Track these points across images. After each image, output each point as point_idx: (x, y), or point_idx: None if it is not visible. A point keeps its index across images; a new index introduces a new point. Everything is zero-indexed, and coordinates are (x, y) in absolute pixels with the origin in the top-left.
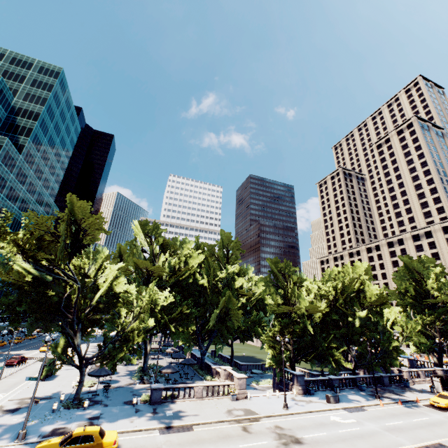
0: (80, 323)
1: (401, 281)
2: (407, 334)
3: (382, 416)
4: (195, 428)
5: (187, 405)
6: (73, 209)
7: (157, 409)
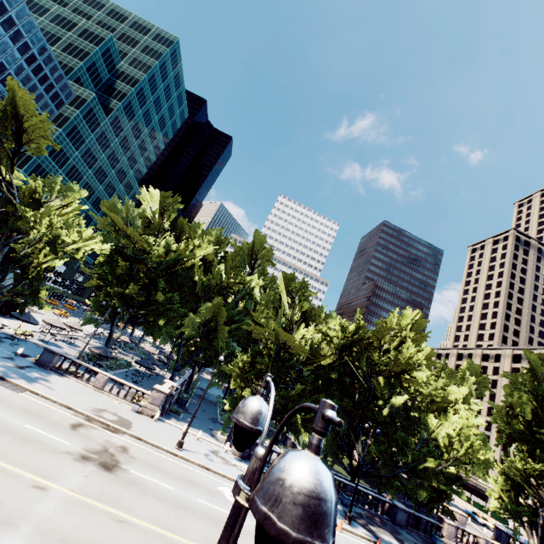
0: (8, 247)
1: (512, 390)
2: (459, 457)
3: None
4: (25, 394)
5: (71, 384)
6: (14, 101)
7: (29, 368)
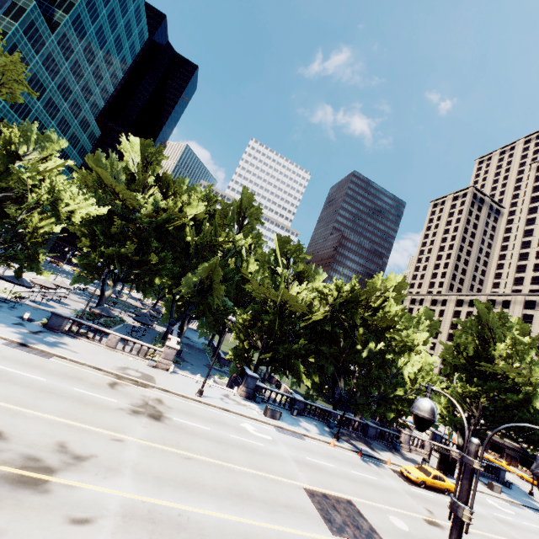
0: None
1: (461, 333)
2: (422, 388)
3: (315, 452)
4: (54, 359)
5: (86, 346)
6: None
7: (42, 332)
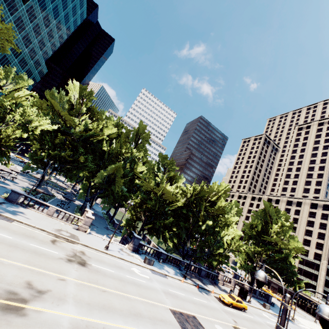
0: None
1: (255, 218)
2: (233, 249)
3: (173, 286)
4: (15, 223)
5: (34, 213)
6: None
7: (5, 203)
